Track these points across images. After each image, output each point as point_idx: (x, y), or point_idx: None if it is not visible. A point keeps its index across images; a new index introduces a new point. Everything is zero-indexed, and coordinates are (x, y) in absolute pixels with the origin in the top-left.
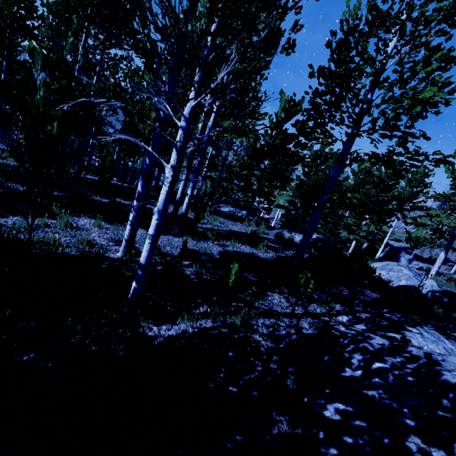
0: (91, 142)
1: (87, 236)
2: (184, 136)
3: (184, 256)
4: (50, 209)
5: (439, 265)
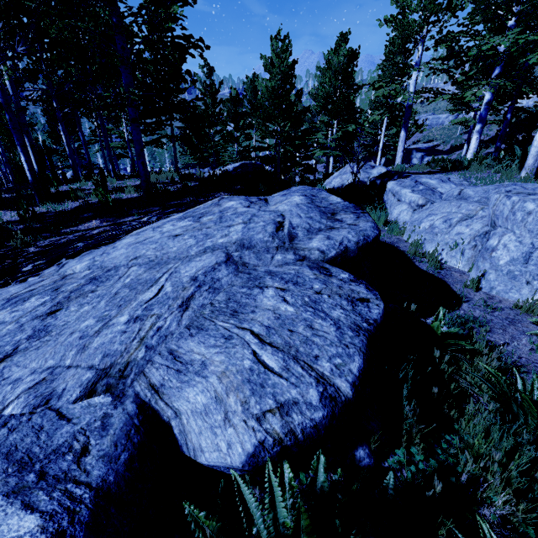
0: (0, 149)
1: None
2: None
3: (27, 218)
4: None
5: (402, 148)
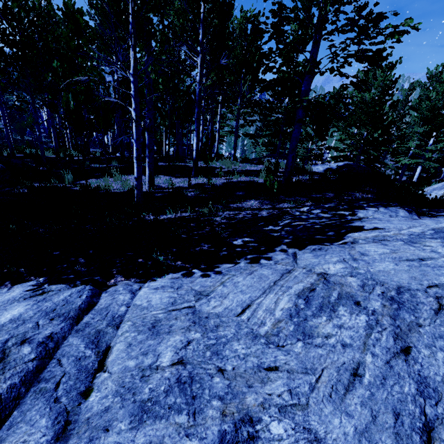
0: None
1: (130, 183)
2: (134, 87)
3: (192, 187)
4: (110, 172)
5: None
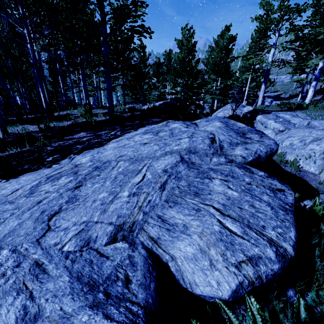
0: (23, 90)
1: None
2: None
3: None
4: None
5: (262, 95)
